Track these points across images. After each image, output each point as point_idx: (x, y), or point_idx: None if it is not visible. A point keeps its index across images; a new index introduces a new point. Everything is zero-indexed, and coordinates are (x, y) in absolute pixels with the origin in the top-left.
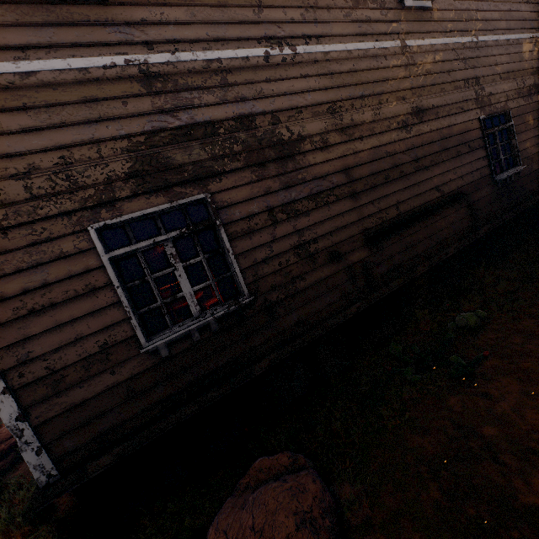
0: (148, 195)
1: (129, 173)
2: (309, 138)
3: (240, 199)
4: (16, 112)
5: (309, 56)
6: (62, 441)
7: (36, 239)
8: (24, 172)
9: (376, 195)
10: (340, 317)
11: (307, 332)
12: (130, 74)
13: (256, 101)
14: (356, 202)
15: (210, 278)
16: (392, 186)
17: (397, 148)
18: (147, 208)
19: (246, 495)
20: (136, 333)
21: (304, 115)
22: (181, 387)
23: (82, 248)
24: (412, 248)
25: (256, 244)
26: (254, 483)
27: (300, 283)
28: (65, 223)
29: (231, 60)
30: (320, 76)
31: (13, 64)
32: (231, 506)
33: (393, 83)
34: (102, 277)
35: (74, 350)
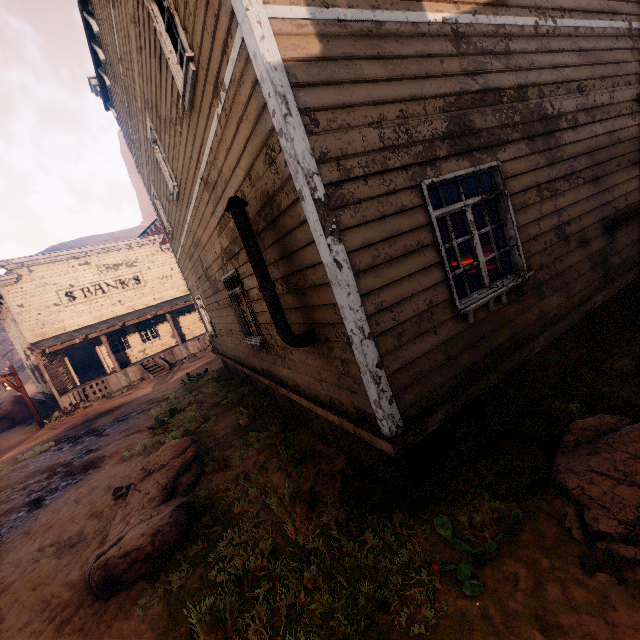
0: (457, 158)
1: (445, 133)
2: (564, 116)
3: (518, 171)
4: (371, 61)
5: (564, 30)
6: (403, 395)
7: (386, 190)
8: (377, 122)
9: (611, 183)
10: (591, 303)
11: (568, 315)
12: (445, 33)
13: (528, 72)
14: (597, 188)
15: (494, 250)
16: (622, 175)
17: (626, 135)
18: (457, 170)
19: (585, 447)
20: (453, 295)
21: (560, 92)
22: (480, 357)
23: (415, 204)
24: (636, 242)
25: (529, 220)
26: (584, 439)
27: (558, 265)
28: (403, 177)
29: (511, 27)
30: (571, 52)
31: (371, 12)
32: (573, 457)
33: (622, 67)
34: (427, 235)
35: (410, 306)
